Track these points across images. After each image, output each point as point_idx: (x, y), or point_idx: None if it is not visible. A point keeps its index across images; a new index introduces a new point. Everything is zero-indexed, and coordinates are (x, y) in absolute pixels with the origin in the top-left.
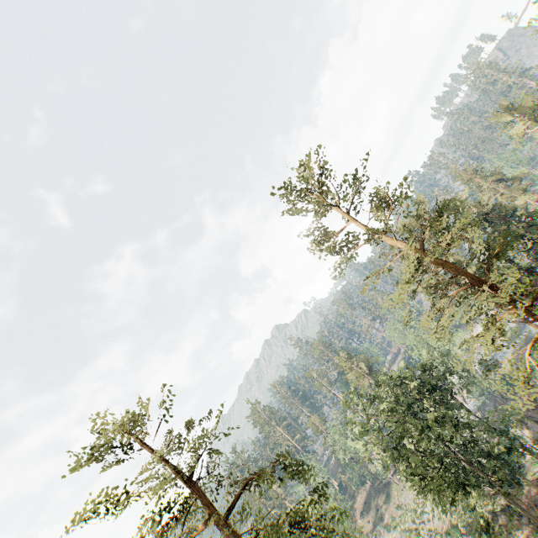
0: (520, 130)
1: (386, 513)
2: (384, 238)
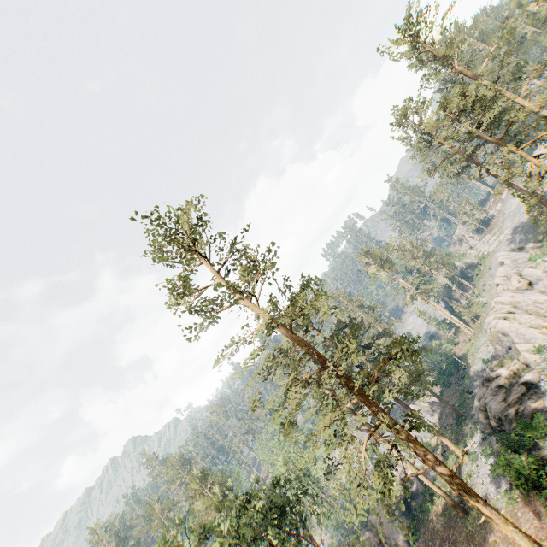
0: (374, 271)
1: None
2: (249, 303)
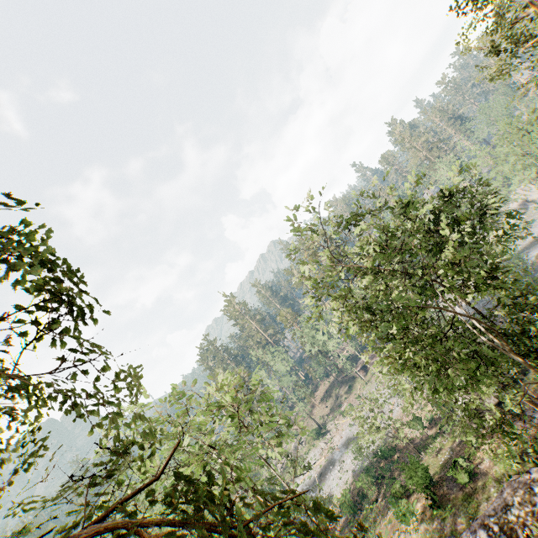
0: None
1: (345, 402)
2: None
